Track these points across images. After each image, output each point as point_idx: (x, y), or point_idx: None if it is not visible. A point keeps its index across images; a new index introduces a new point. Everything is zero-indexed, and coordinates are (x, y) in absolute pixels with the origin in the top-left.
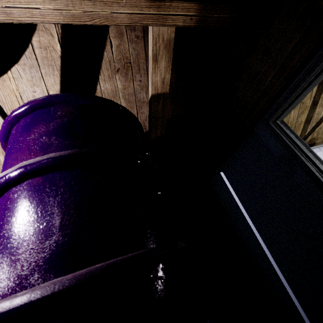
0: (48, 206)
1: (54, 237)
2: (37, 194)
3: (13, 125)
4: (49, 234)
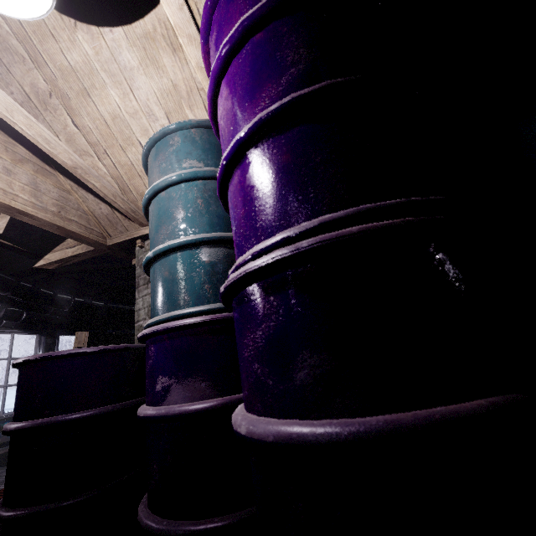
0: (276, 53)
1: (288, 74)
2: (262, 48)
3: (214, 8)
4: (283, 73)
